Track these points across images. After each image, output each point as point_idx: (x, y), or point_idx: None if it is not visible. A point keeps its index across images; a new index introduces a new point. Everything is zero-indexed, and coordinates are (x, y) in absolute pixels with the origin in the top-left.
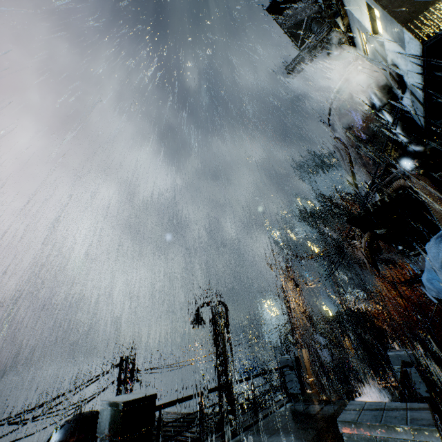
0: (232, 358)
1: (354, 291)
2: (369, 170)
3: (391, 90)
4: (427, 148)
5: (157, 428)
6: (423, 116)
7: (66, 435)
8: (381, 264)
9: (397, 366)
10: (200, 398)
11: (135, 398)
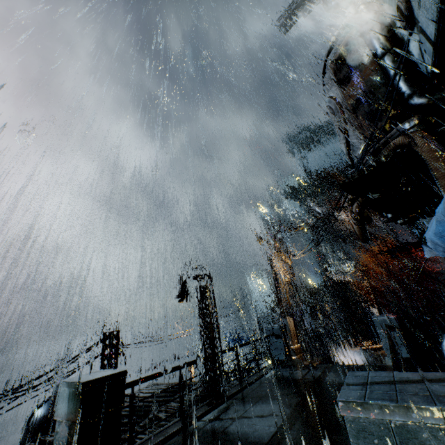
0: (218, 330)
1: (338, 264)
2: (365, 130)
3: (396, 33)
4: (432, 100)
5: (130, 406)
6: (431, 60)
7: (50, 410)
8: None
9: (381, 330)
10: (180, 371)
11: (98, 378)
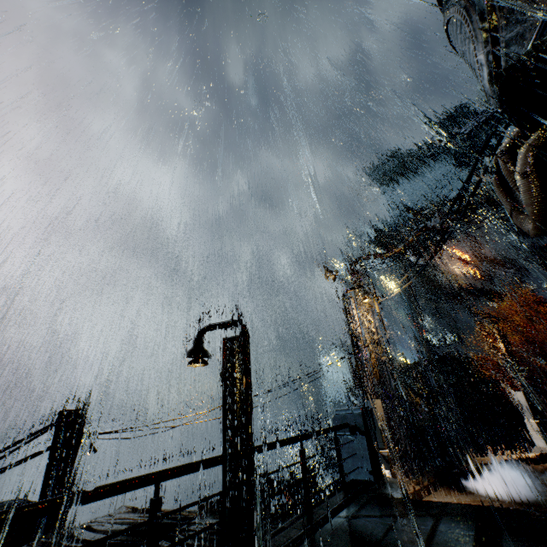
0: (250, 414)
1: (442, 333)
2: None
3: None
4: None
5: None
6: None
7: None
8: (481, 297)
9: None
10: None
11: None
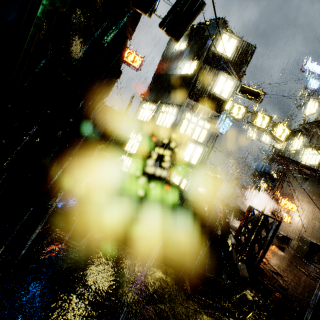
0: None
1: None
2: None
3: None
4: None
5: None
6: None
7: None
8: None
9: None
10: None
11: None
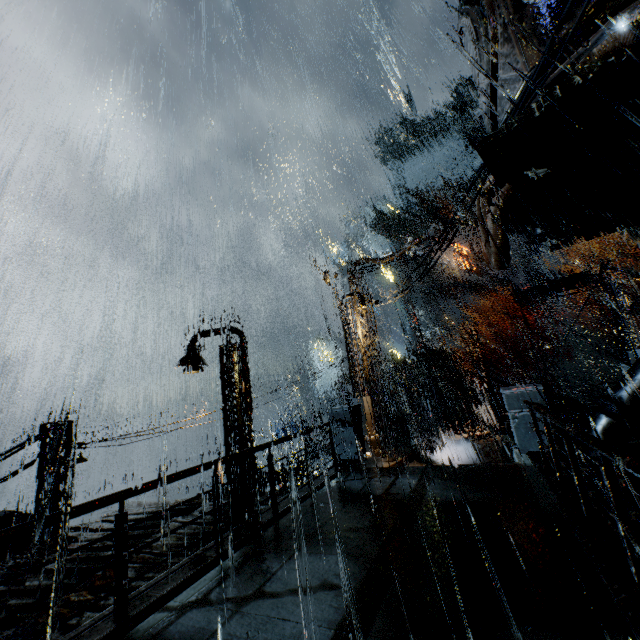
0: (251, 416)
1: (433, 327)
2: (534, 46)
3: None
4: None
5: None
6: None
7: None
8: (472, 292)
9: (515, 410)
10: (120, 504)
11: None
